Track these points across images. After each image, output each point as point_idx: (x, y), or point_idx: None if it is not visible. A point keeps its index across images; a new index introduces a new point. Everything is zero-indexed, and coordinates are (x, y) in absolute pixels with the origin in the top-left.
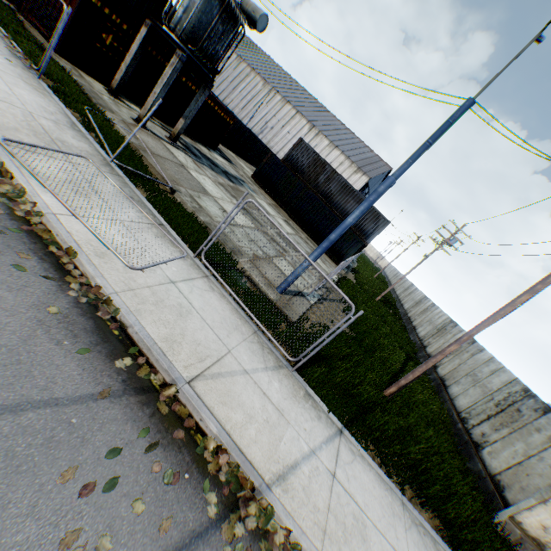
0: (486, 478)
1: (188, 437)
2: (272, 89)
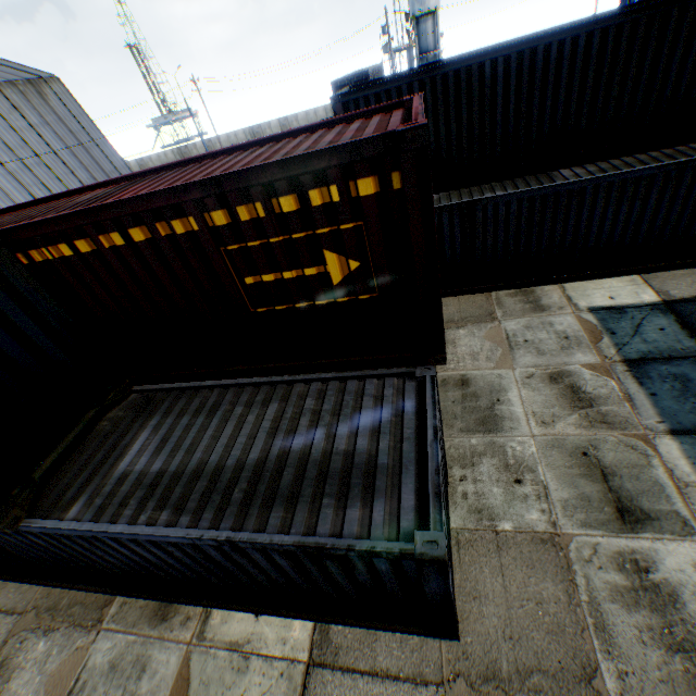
0: None
1: None
2: None
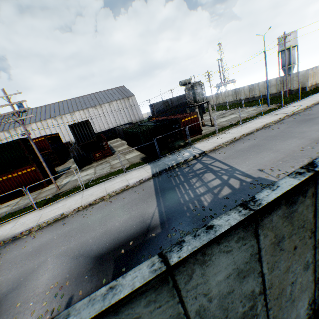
0: (298, 90)
1: None
2: (61, 116)
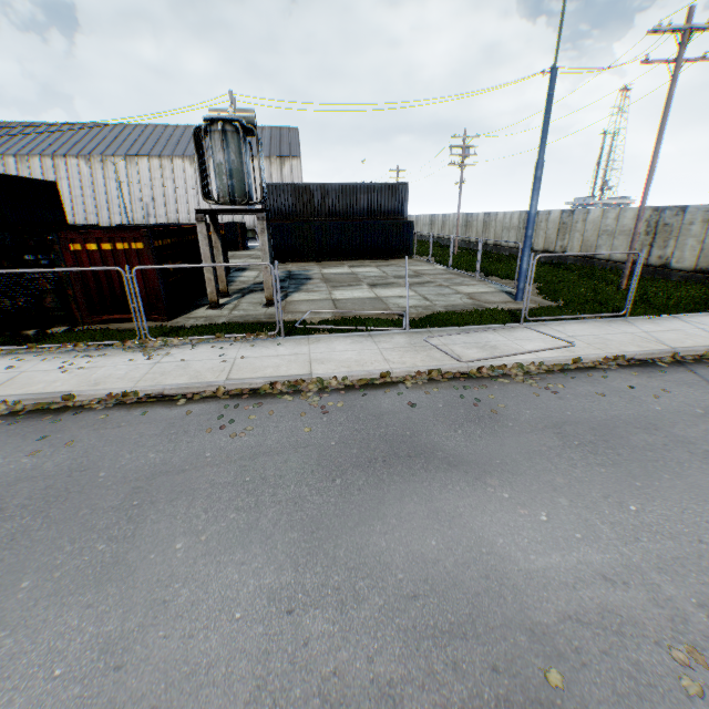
0: (691, 275)
1: (705, 360)
2: (103, 159)
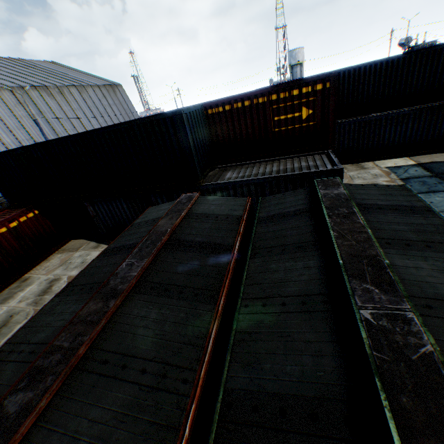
0: None
1: None
2: None
